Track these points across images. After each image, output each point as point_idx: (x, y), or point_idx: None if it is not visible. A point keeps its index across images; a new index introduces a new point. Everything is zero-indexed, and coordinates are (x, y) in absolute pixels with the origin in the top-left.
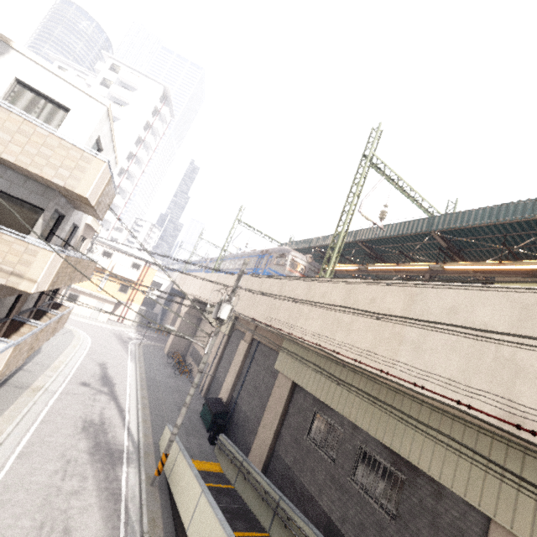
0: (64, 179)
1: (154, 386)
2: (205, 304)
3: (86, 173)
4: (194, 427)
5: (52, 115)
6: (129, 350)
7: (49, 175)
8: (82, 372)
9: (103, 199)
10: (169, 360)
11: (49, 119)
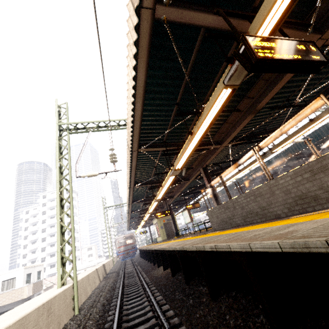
0: (20, 297)
1: None
2: None
3: (24, 292)
4: None
5: (13, 281)
6: None
7: (17, 299)
8: None
9: (35, 288)
10: None
11: (13, 283)
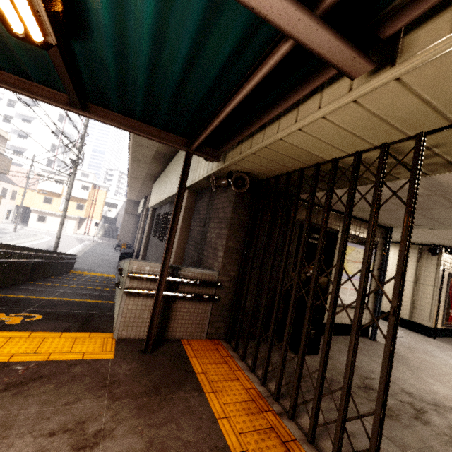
0: None
1: (91, 253)
2: (138, 203)
3: None
4: (109, 266)
5: None
6: (83, 243)
7: None
8: (31, 247)
9: None
10: (117, 248)
11: None
